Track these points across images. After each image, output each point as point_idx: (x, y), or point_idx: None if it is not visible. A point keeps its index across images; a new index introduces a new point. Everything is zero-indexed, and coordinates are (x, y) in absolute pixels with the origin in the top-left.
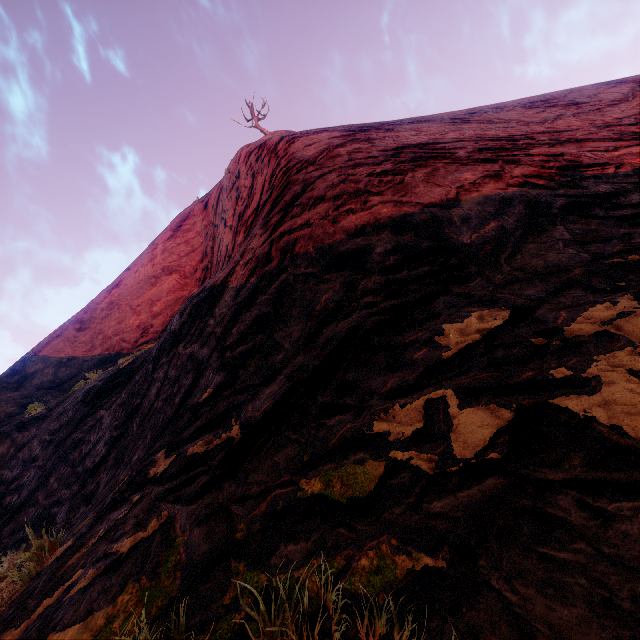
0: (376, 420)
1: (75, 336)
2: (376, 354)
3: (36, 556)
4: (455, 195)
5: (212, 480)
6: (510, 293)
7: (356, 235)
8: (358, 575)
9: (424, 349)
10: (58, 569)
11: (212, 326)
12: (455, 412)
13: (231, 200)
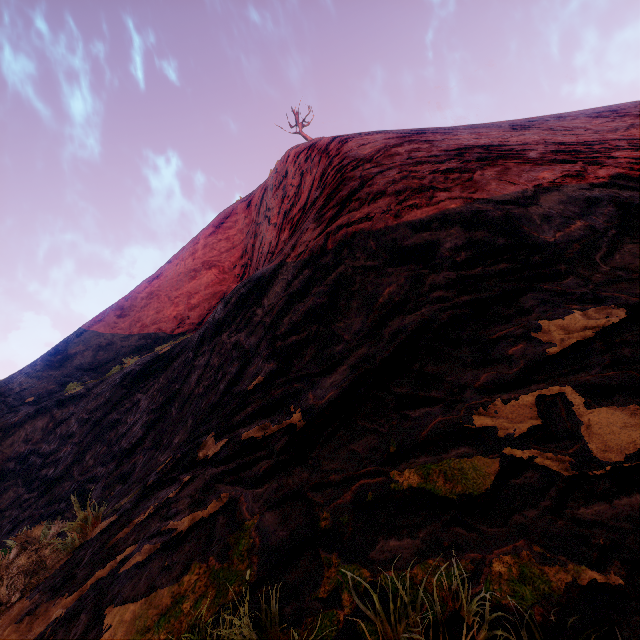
0: (475, 414)
1: (115, 322)
2: (458, 348)
3: (80, 527)
4: (533, 193)
5: (277, 465)
6: (618, 292)
7: (422, 230)
8: (496, 583)
9: (520, 344)
10: (106, 542)
11: (260, 316)
12: (581, 411)
13: (277, 198)
